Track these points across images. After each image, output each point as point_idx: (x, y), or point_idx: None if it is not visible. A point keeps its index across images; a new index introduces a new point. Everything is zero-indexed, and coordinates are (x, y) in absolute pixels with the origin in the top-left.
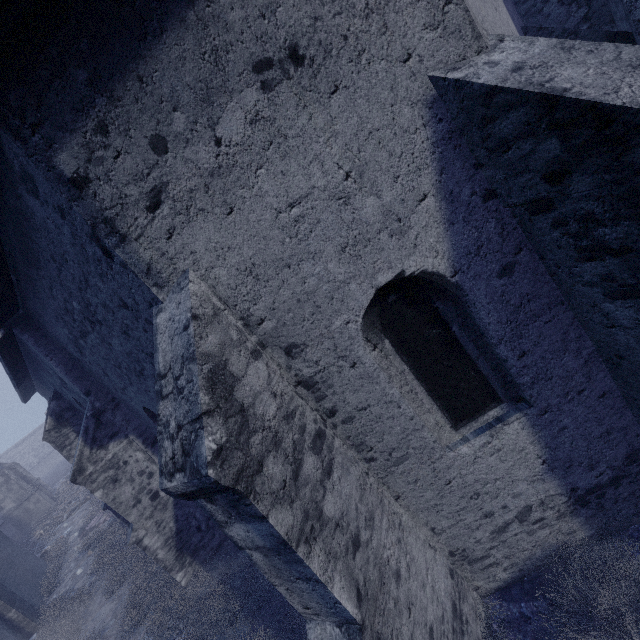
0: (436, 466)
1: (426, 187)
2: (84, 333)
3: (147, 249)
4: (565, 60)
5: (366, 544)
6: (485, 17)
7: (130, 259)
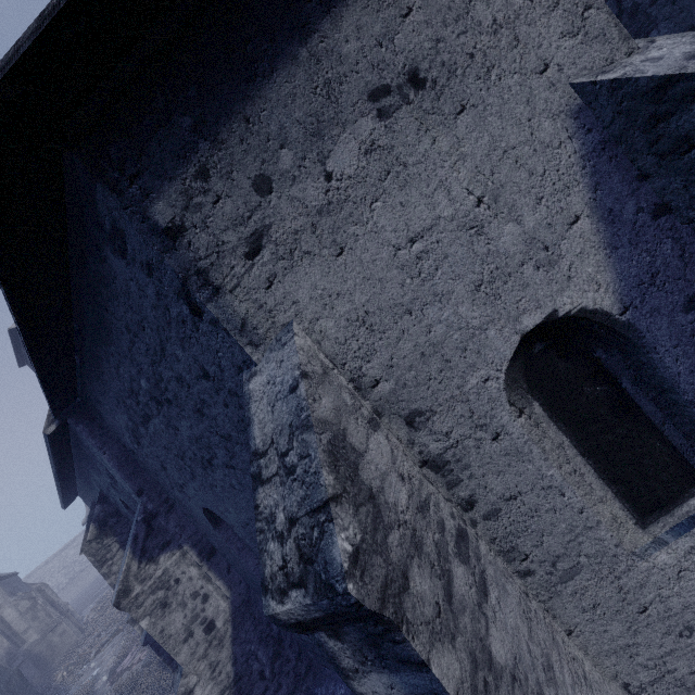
0: (622, 583)
1: (577, 207)
2: (147, 418)
3: (243, 301)
4: None
5: None
6: None
7: (223, 314)
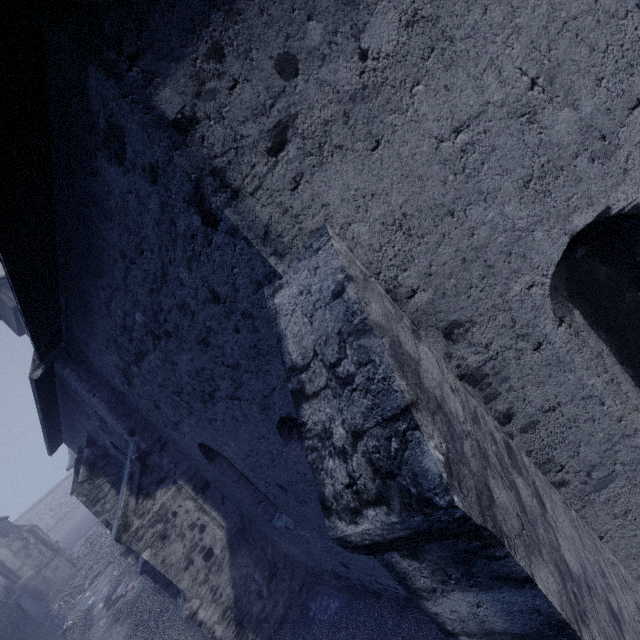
0: None
1: None
2: (141, 355)
3: (265, 206)
4: None
5: (621, 617)
6: None
7: (243, 221)
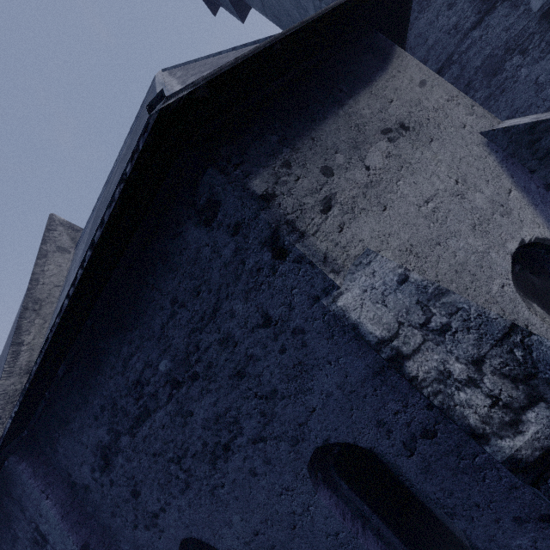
0: None
1: (507, 185)
2: (144, 416)
3: (322, 241)
4: None
5: None
6: None
7: (308, 251)
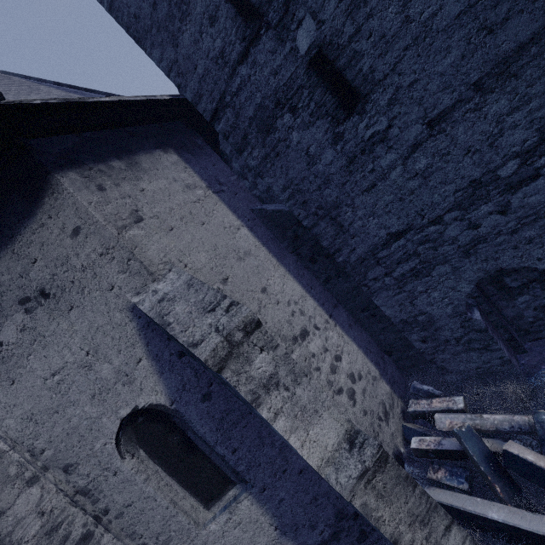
0: (195, 543)
1: (140, 354)
2: None
3: None
4: (183, 296)
5: None
6: (173, 248)
7: None
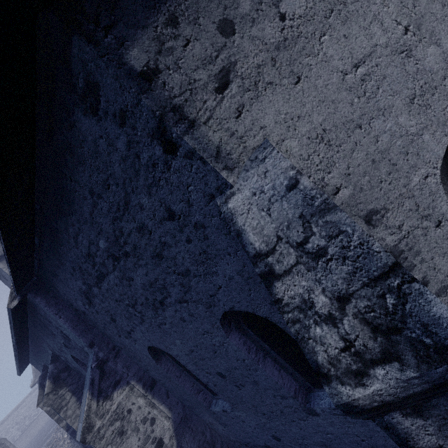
0: None
1: None
2: (101, 277)
3: (216, 131)
4: None
5: None
6: None
7: (198, 144)
